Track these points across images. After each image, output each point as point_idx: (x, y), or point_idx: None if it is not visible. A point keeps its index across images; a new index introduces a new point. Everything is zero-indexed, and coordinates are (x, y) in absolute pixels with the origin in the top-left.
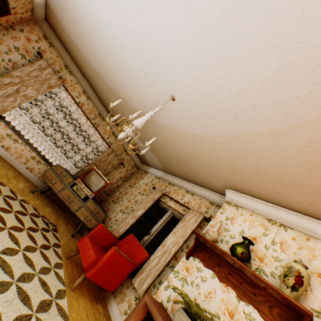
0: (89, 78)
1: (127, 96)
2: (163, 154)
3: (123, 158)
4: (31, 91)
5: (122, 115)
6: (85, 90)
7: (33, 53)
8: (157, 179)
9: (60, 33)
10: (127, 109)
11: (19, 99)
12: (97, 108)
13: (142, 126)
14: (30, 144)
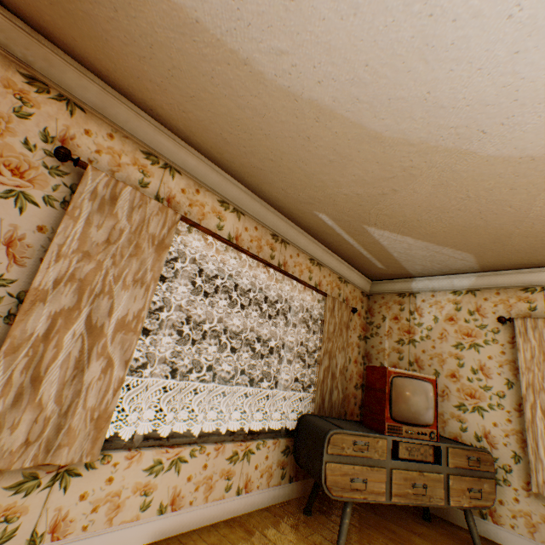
0: (233, 155)
1: (487, 129)
2: (534, 236)
3: (345, 297)
4: (124, 297)
5: (375, 204)
6: (223, 196)
7: (37, 165)
8: (470, 296)
9: (99, 31)
10: (434, 177)
11: (111, 349)
12: (264, 225)
13: (486, 199)
14: (202, 433)
